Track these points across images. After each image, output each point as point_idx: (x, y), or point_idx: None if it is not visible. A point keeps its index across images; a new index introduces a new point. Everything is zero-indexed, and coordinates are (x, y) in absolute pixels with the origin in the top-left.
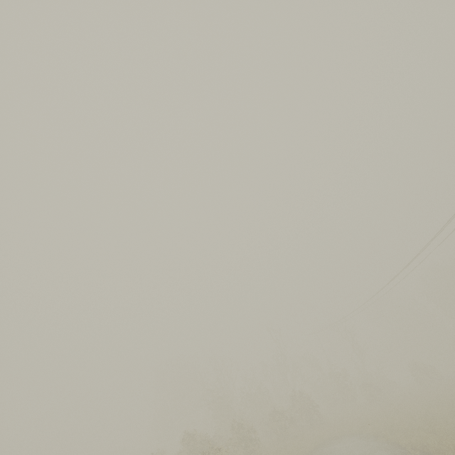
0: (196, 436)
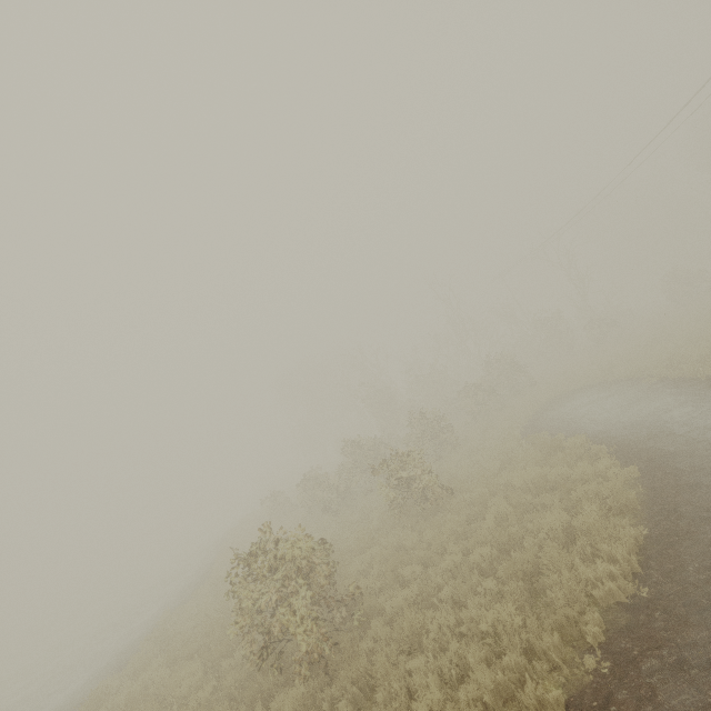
0: (358, 444)
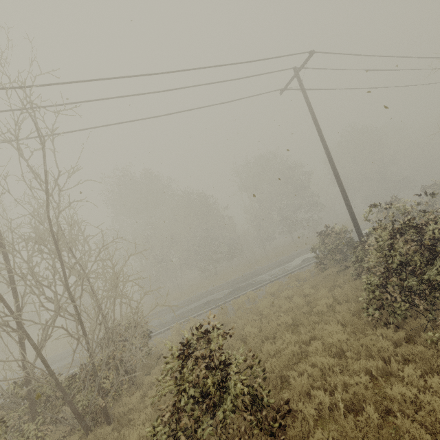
0: None
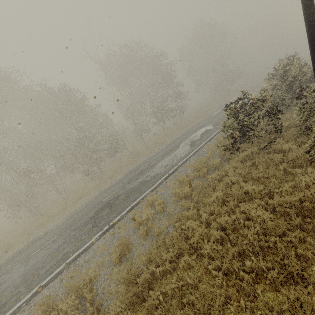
0: None
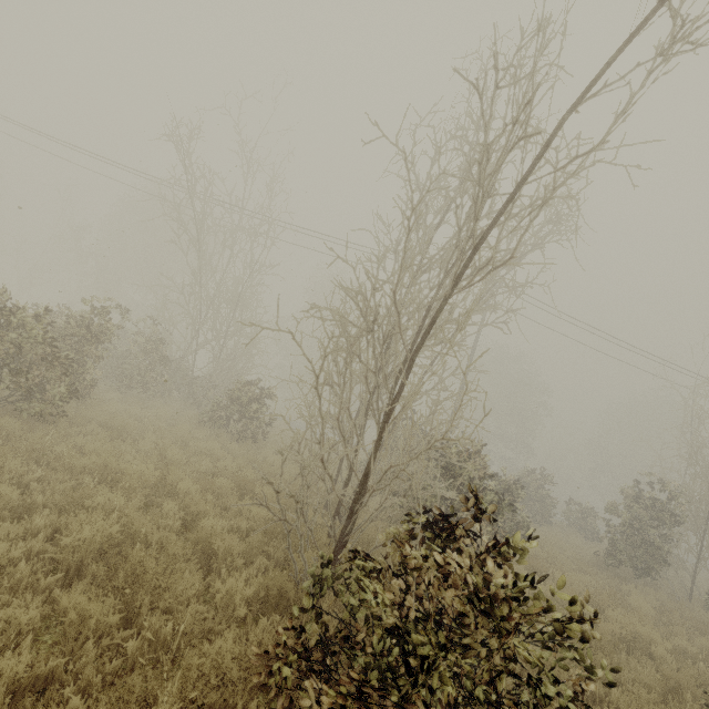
0: None
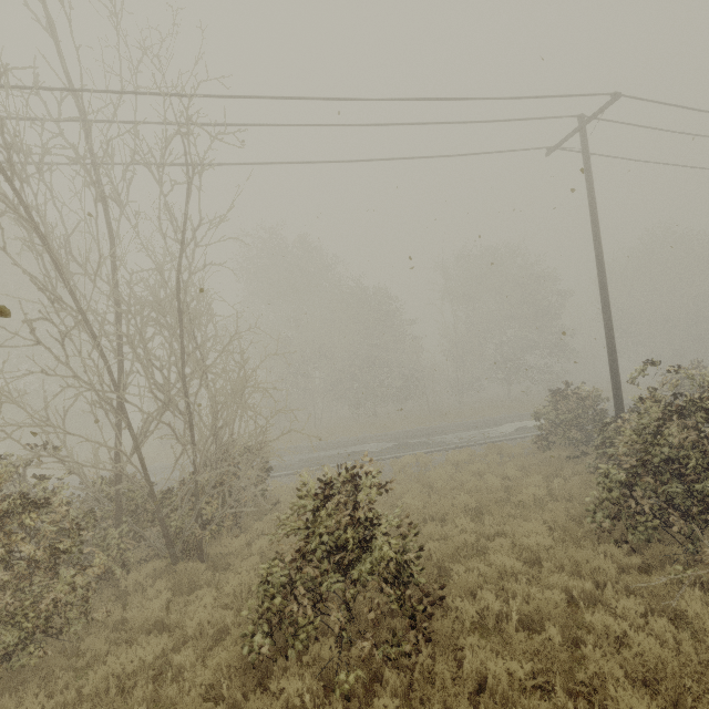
0: None
